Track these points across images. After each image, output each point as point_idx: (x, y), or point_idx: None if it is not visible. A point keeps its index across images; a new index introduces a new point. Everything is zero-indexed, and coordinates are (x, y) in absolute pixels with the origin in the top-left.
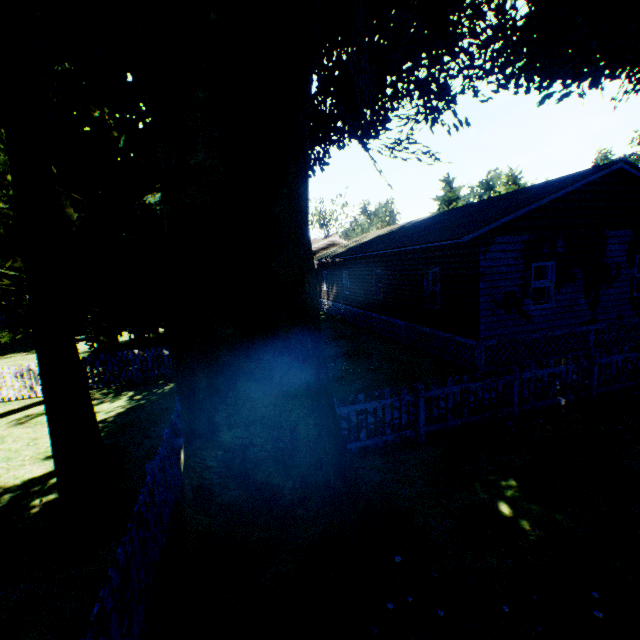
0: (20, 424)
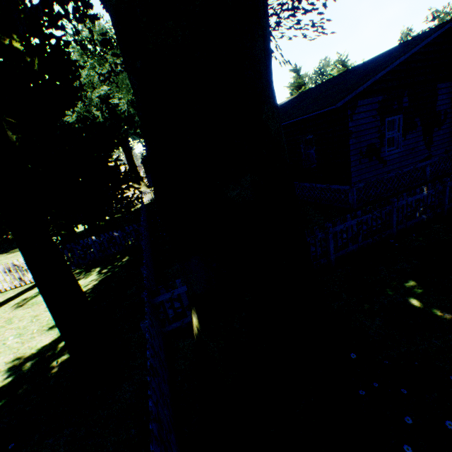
0: (20, 307)
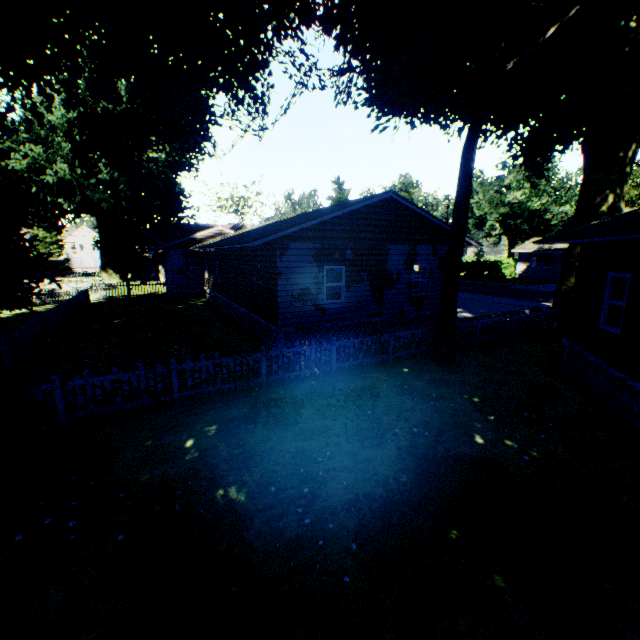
0: None
